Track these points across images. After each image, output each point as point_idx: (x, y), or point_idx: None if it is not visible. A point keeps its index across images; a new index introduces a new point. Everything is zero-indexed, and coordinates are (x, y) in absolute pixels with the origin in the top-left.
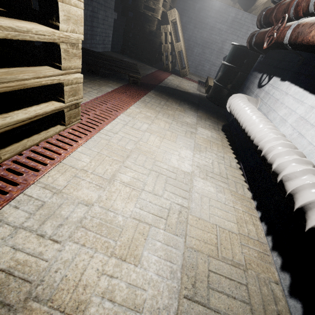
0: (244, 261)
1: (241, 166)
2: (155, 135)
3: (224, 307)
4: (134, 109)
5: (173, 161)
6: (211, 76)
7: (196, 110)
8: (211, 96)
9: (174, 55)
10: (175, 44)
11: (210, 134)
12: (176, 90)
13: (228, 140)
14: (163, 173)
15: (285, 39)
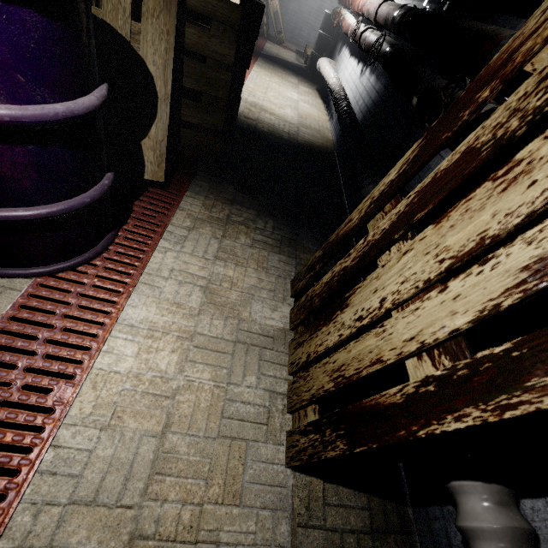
0: (318, 120)
1: (325, 105)
2: (275, 84)
3: (310, 122)
4: (256, 69)
5: (288, 95)
6: (311, 44)
7: (297, 76)
8: (310, 66)
9: (267, 15)
10: (270, 2)
11: (308, 90)
12: (277, 59)
13: (319, 95)
14: (285, 97)
15: (340, 23)
